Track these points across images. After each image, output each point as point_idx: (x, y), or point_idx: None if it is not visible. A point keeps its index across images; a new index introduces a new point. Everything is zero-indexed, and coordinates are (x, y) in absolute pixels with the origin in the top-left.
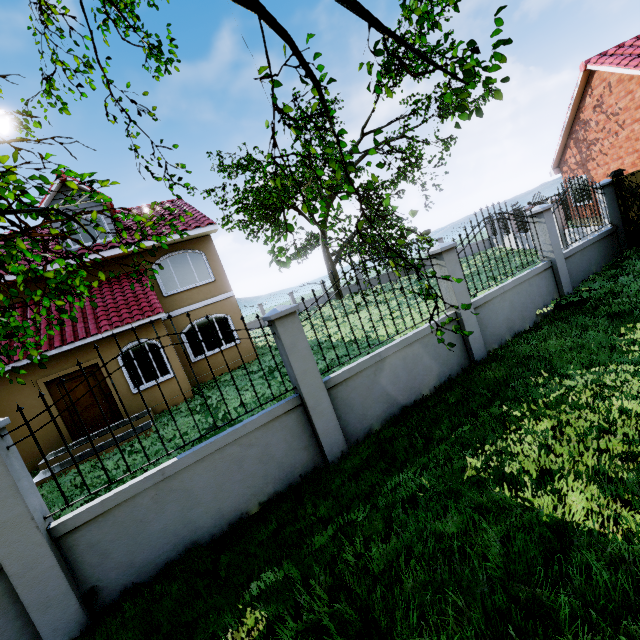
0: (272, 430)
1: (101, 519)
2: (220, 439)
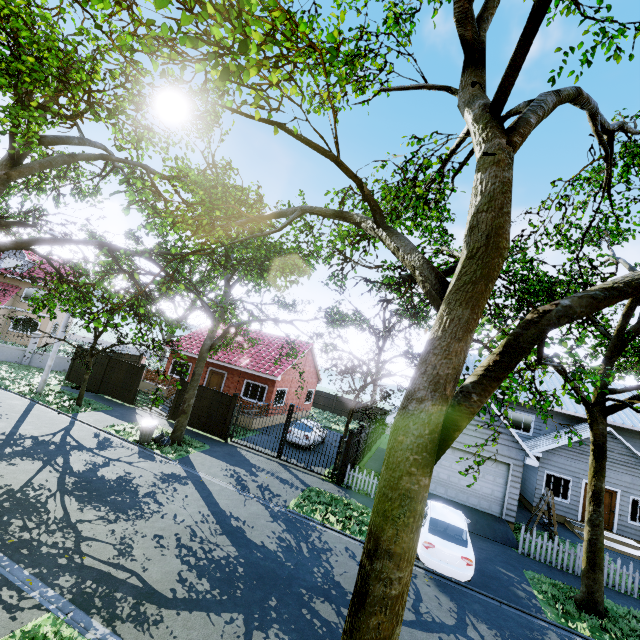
0: None
1: None
2: None
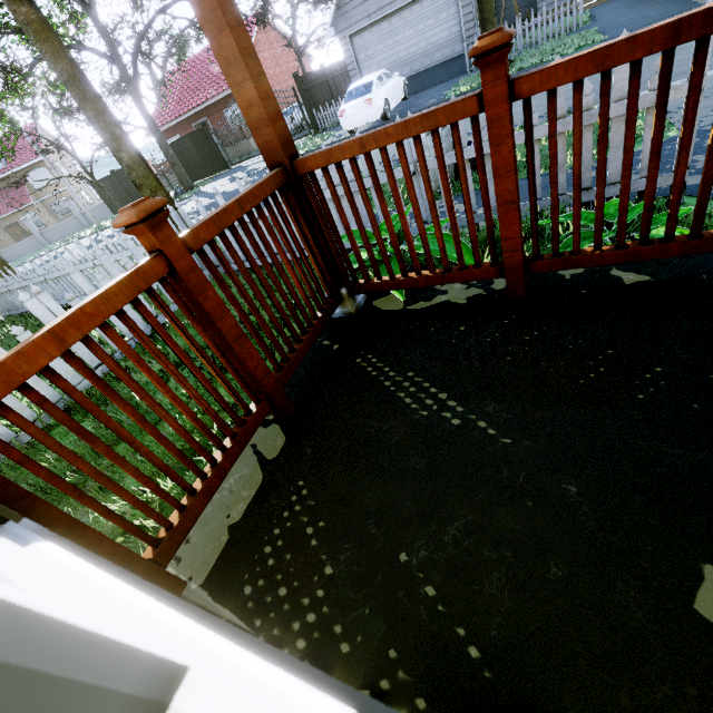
0: (31, 241)
1: (5, 252)
2: (21, 242)
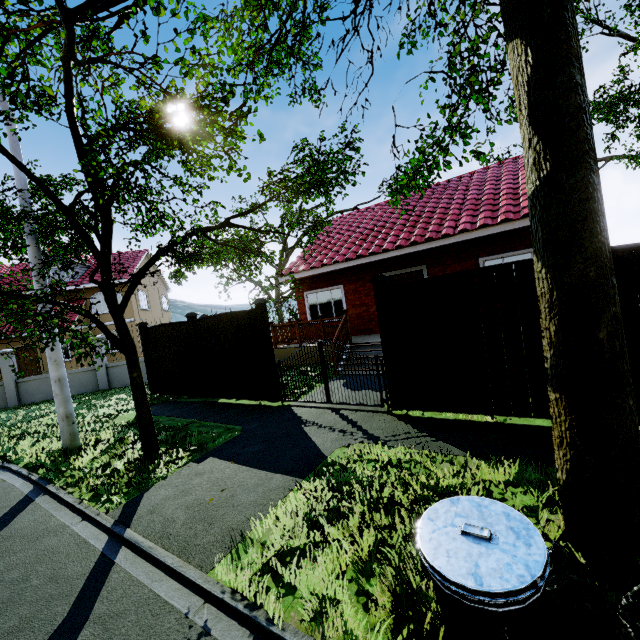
0: None
1: None
2: None
